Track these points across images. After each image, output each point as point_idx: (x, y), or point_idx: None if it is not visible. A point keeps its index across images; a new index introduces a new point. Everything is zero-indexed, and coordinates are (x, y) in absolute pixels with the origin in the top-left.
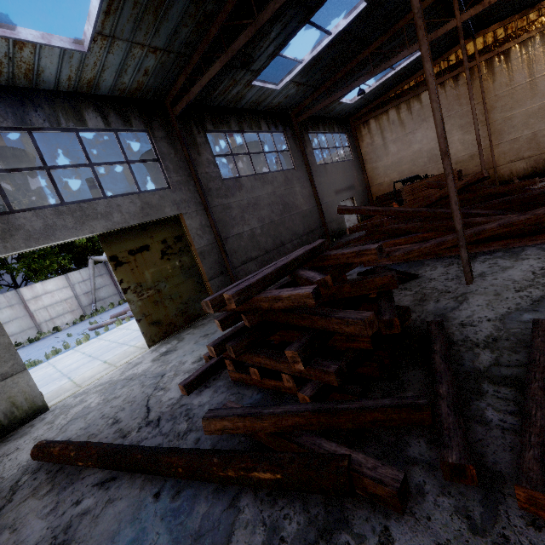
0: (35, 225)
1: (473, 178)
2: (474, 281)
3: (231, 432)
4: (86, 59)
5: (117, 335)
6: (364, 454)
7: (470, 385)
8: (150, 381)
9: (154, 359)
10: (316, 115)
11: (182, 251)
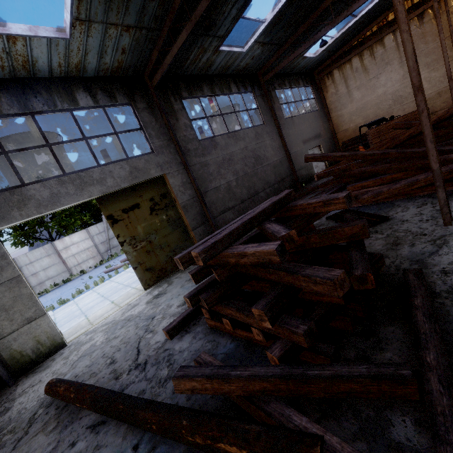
0: (43, 194)
1: (445, 113)
2: None
3: (200, 392)
4: (70, 45)
5: (123, 277)
6: (338, 428)
7: None
8: (142, 322)
9: (148, 302)
10: (281, 72)
11: (168, 206)
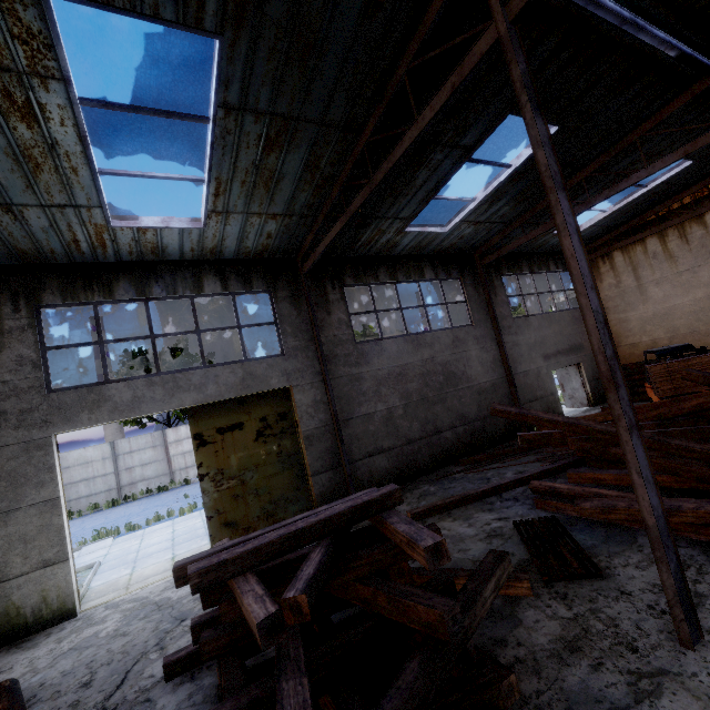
0: (124, 396)
1: None
2: (704, 642)
3: None
4: (205, 232)
5: None
6: None
7: None
8: (167, 623)
9: None
10: (517, 251)
11: (285, 432)
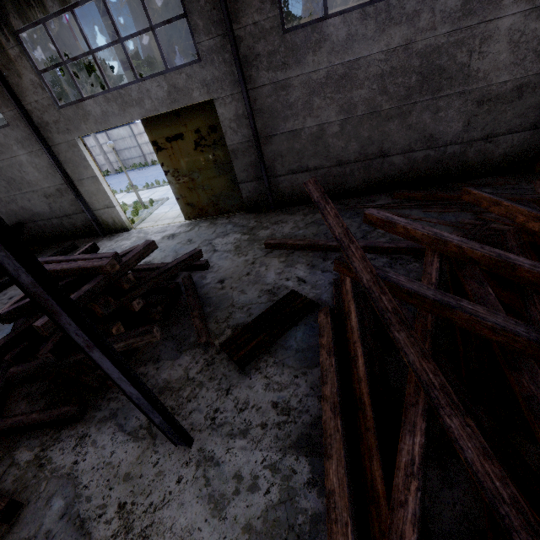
0: (97, 111)
1: None
2: (187, 449)
3: None
4: None
5: None
6: None
7: (5, 444)
8: None
9: (164, 236)
10: None
11: (217, 144)
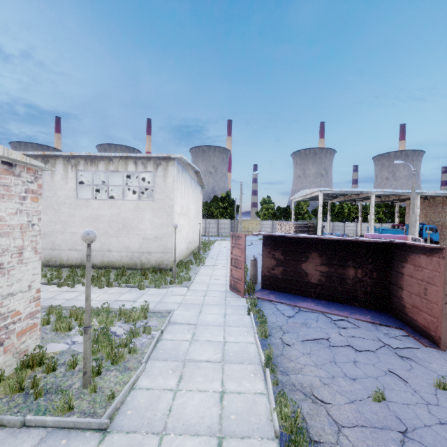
0: None
1: None
2: None
3: None
4: None
5: None
6: None
7: None
8: None
9: None
10: None
11: None
